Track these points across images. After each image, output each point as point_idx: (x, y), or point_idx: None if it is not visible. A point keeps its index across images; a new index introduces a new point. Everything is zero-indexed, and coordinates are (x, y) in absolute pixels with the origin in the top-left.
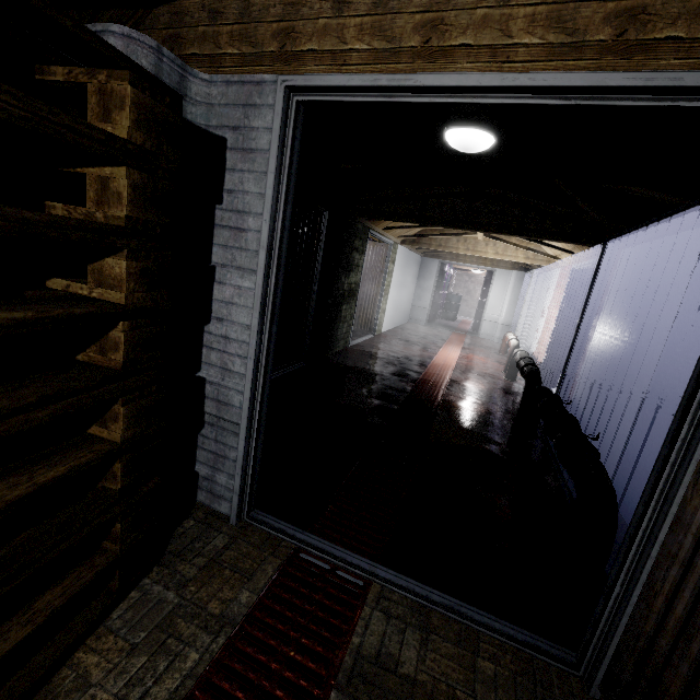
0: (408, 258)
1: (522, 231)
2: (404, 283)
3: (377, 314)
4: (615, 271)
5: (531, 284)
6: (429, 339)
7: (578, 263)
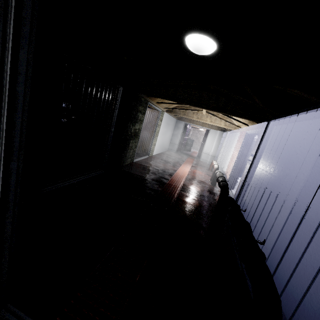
0: (169, 119)
1: (225, 110)
2: (166, 131)
3: (151, 146)
4: (270, 137)
5: (226, 138)
6: (176, 160)
7: (249, 130)
